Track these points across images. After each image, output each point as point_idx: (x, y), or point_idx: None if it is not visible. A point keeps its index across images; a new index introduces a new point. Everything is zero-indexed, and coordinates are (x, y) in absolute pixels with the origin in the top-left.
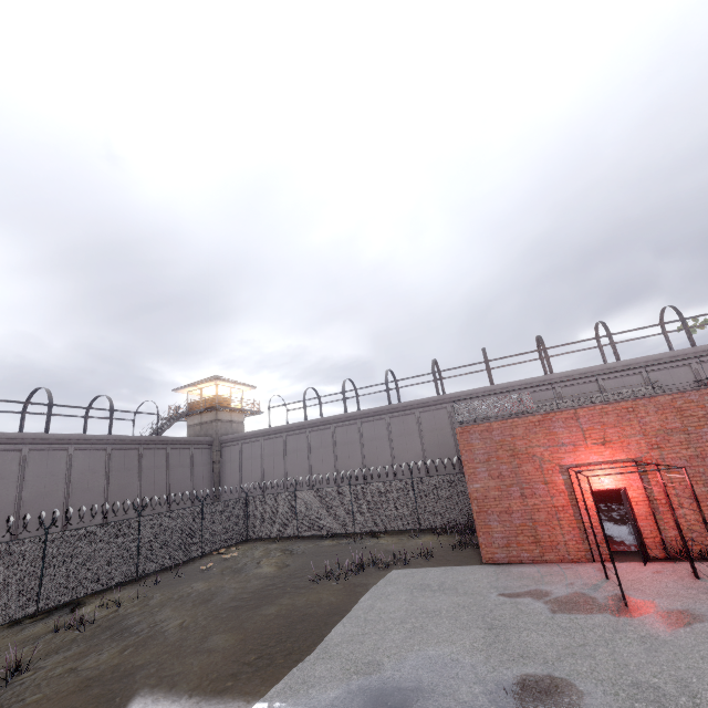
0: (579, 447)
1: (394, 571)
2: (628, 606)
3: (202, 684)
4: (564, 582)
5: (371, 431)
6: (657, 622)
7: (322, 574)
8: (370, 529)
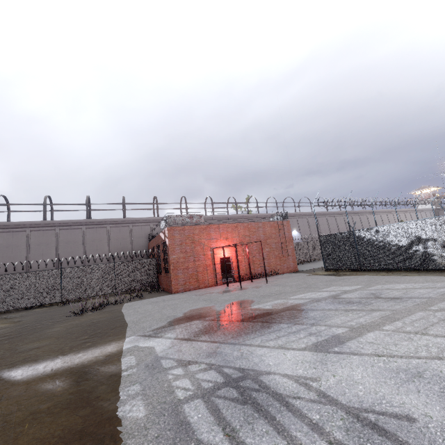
0: (218, 240)
1: (126, 303)
2: (242, 288)
3: (64, 351)
4: (215, 289)
5: (67, 236)
6: (253, 288)
7: (69, 315)
8: (75, 297)
